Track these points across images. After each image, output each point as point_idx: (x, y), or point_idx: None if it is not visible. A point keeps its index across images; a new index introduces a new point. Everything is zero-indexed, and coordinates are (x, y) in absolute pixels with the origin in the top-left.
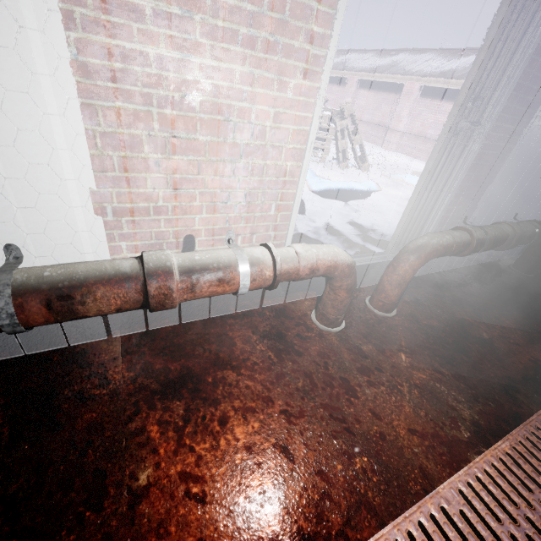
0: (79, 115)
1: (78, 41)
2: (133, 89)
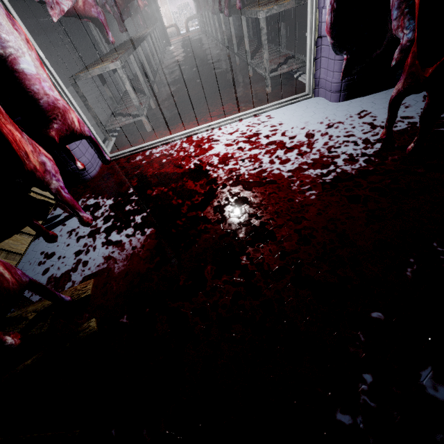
0: None
1: None
2: None
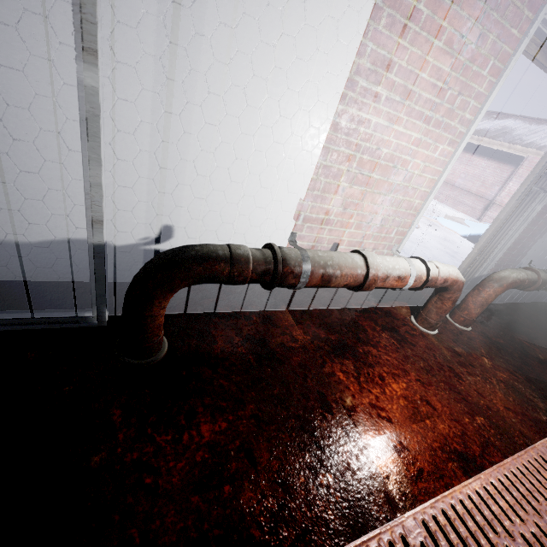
0: (318, 153)
1: (341, 111)
2: (354, 141)
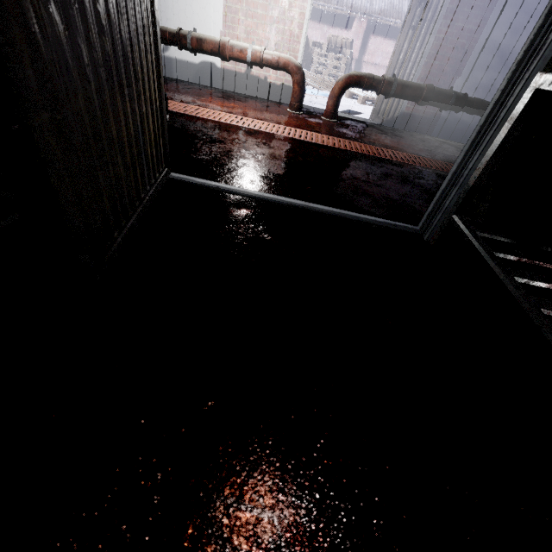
0: None
1: None
2: None
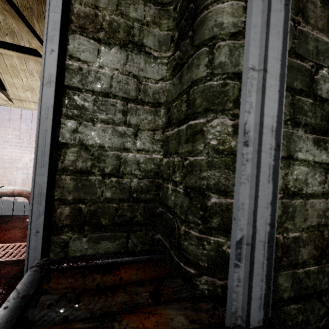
0: None
1: None
2: None
